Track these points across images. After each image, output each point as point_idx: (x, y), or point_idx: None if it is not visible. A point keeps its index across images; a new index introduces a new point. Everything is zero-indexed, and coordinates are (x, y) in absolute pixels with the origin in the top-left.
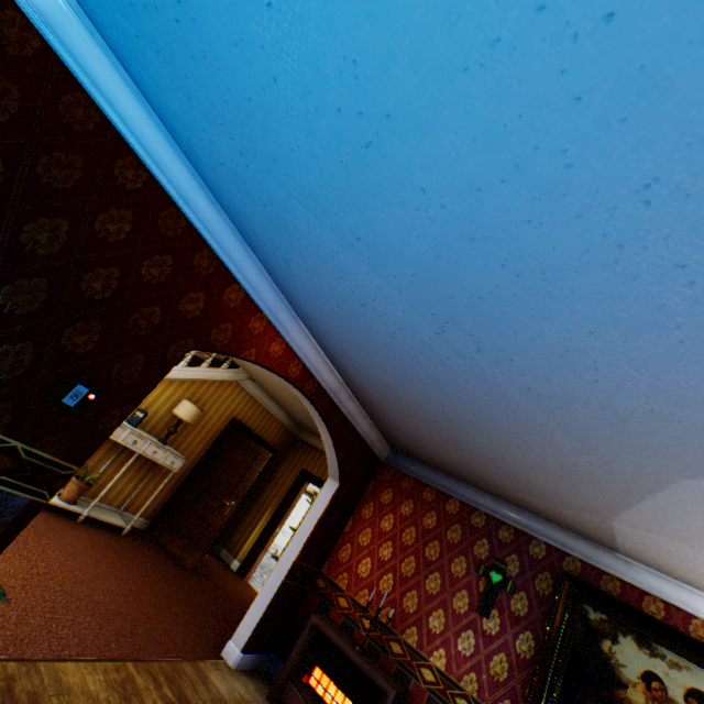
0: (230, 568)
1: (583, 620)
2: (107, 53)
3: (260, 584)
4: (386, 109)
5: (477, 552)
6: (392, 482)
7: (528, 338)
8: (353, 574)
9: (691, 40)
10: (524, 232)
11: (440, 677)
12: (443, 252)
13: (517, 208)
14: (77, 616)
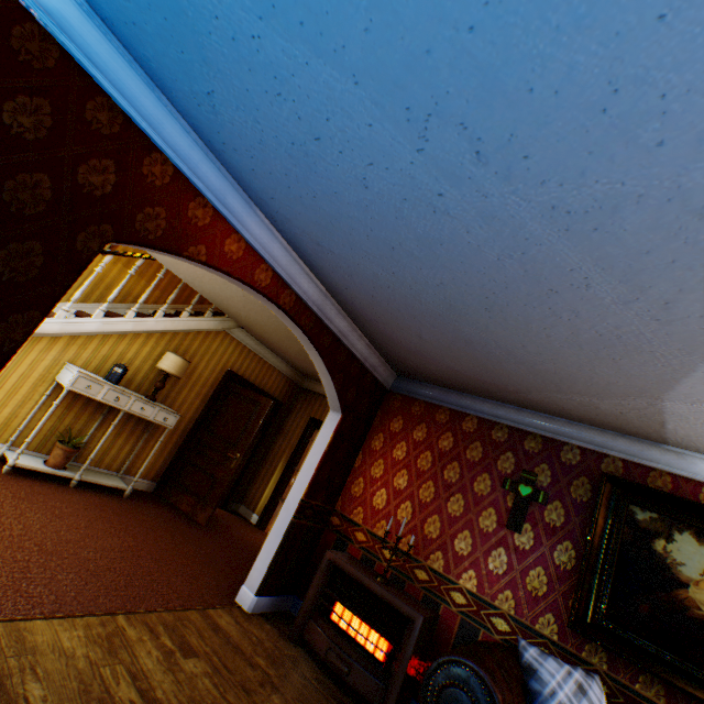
0: (249, 522)
1: (630, 523)
2: None
3: None
4: None
5: (502, 468)
6: (401, 409)
7: (551, 91)
8: (368, 508)
9: None
10: None
11: (472, 598)
12: None
13: None
14: (56, 574)
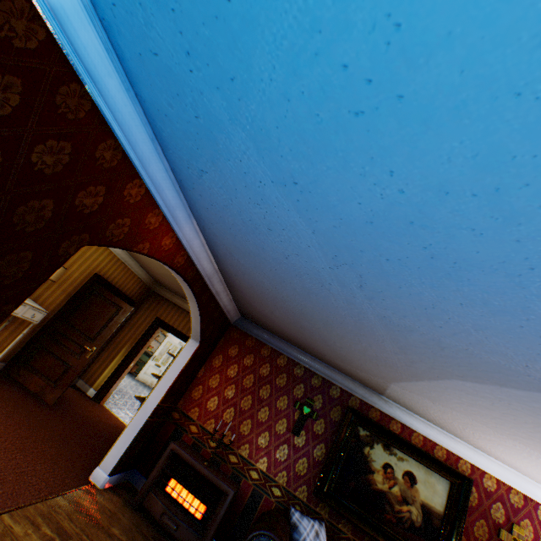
0: (87, 395)
1: (356, 436)
2: None
3: (113, 405)
4: (403, 90)
5: (296, 393)
6: (238, 340)
7: (408, 292)
8: (203, 409)
9: None
10: (462, 234)
11: (263, 475)
12: (377, 221)
13: (471, 217)
14: None
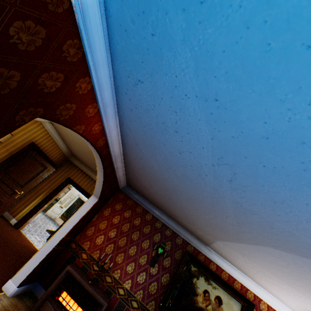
0: (9, 223)
1: (189, 270)
2: None
3: (27, 231)
4: None
5: (155, 239)
6: (123, 200)
7: (268, 190)
8: (93, 243)
9: None
10: None
11: (127, 292)
12: (272, 138)
13: None
14: None
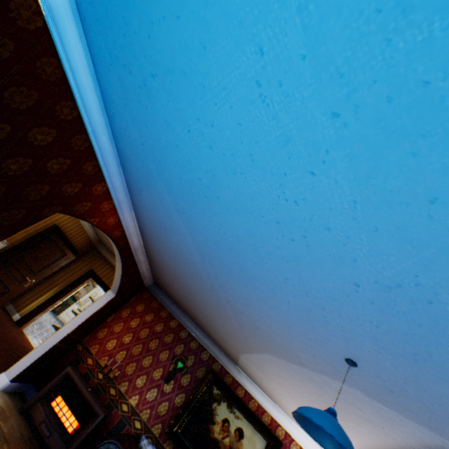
0: (12, 318)
1: (210, 392)
2: (85, 49)
3: (31, 332)
4: (219, 195)
5: (177, 350)
6: (147, 300)
7: (236, 287)
8: (103, 347)
9: (308, 260)
10: (249, 261)
11: (131, 409)
12: (218, 244)
13: (250, 254)
14: None
